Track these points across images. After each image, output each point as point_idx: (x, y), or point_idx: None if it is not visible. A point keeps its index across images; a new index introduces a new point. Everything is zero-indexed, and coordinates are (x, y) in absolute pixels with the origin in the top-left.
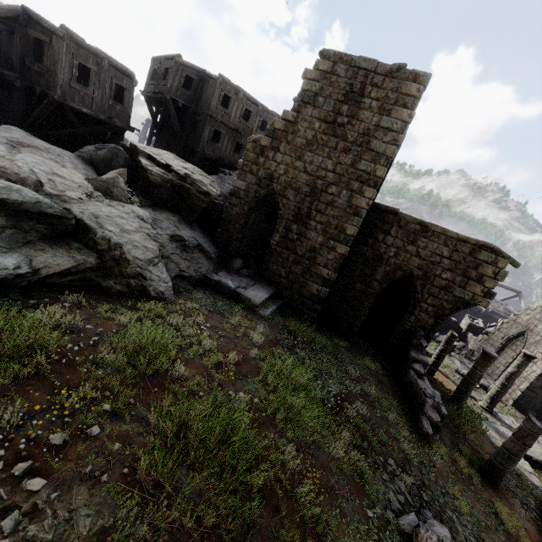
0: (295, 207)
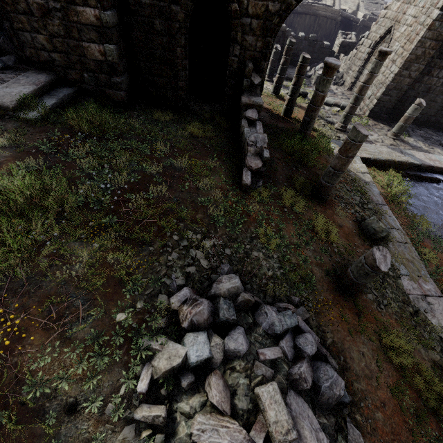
0: None
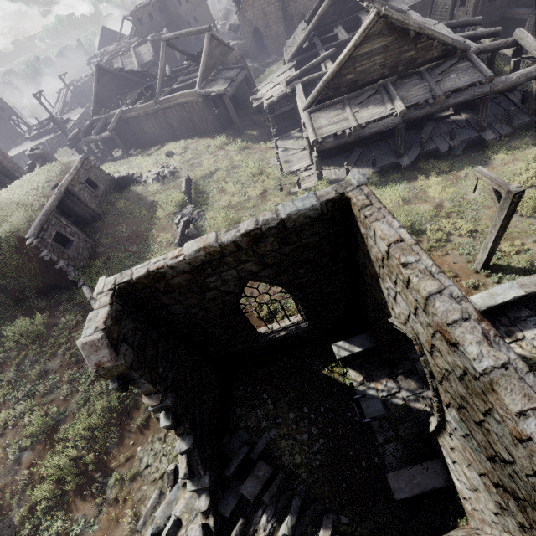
0: (263, 24)
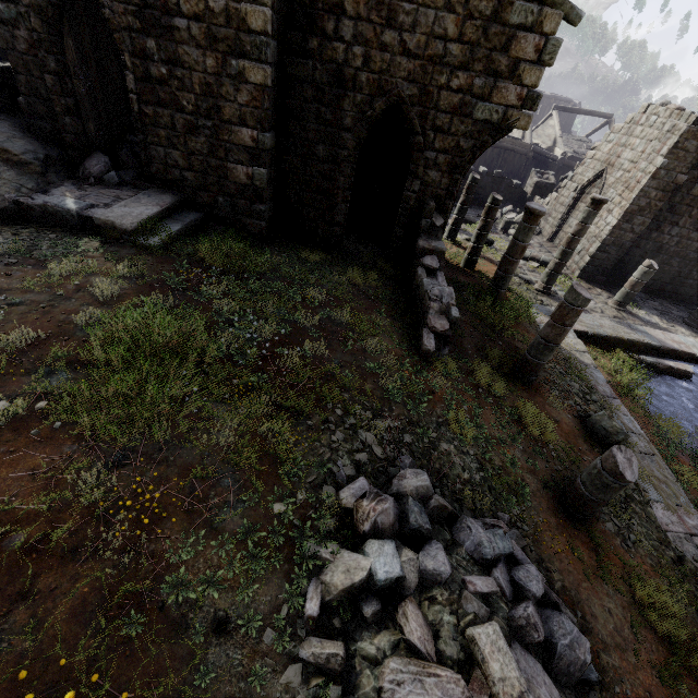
0: None
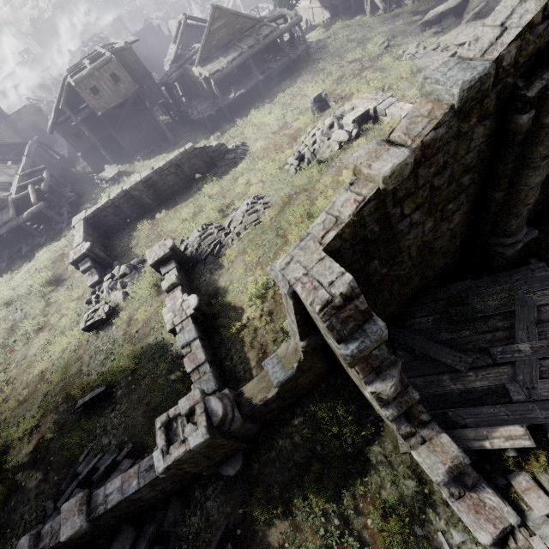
0: None
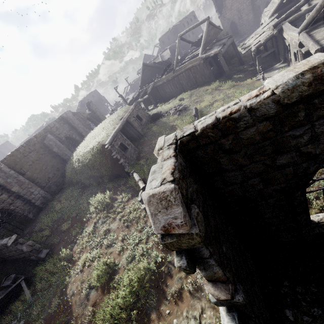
0: (237, 18)
